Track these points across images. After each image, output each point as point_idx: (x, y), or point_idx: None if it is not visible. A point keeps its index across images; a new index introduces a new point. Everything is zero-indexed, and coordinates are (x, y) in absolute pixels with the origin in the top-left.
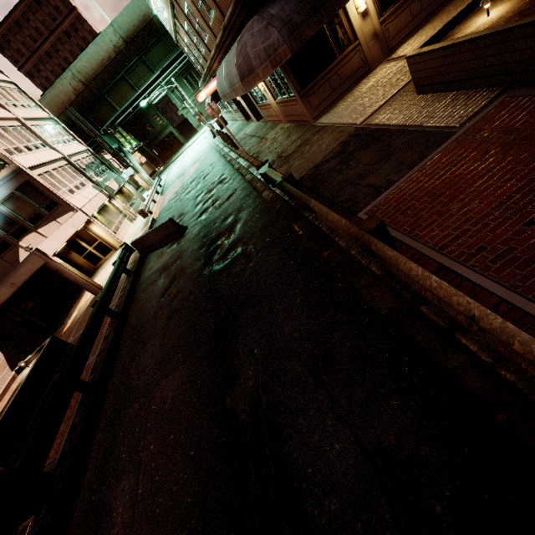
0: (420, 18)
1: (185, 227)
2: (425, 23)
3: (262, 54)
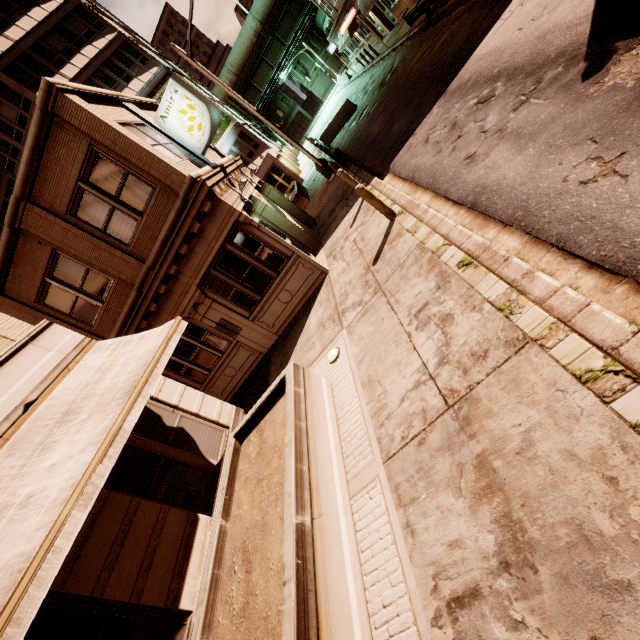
0: None
1: (356, 106)
2: None
3: None
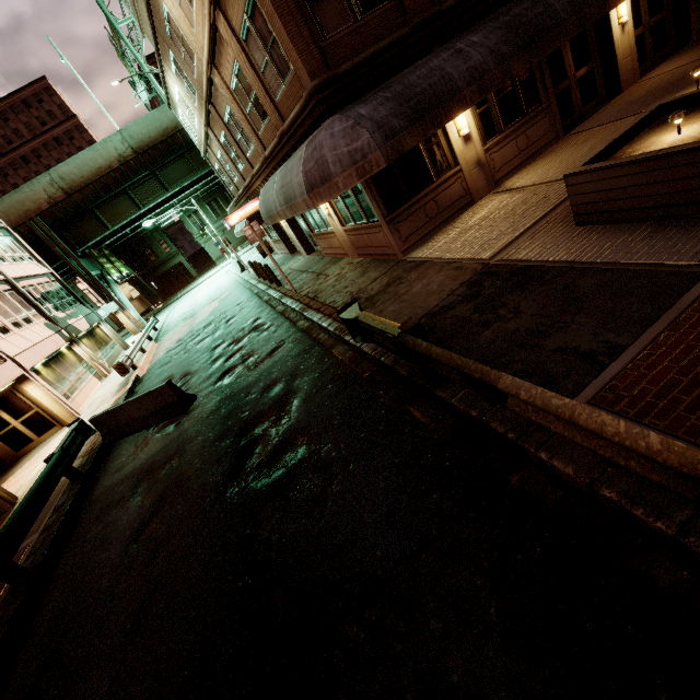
0: (527, 154)
1: (192, 397)
2: (532, 160)
3: (344, 159)
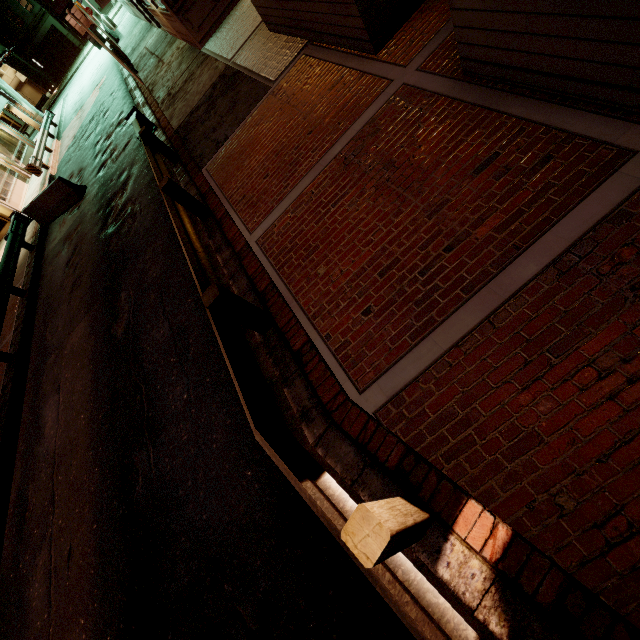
0: None
1: (83, 187)
2: None
3: None
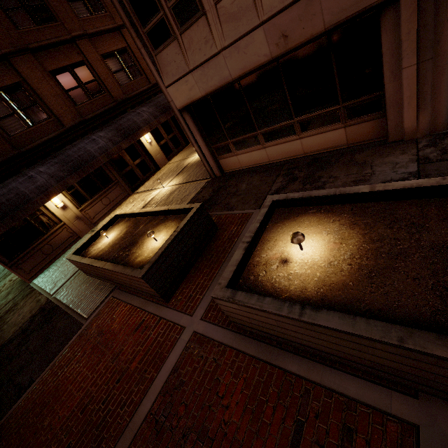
0: (112, 205)
1: None
2: (116, 207)
3: None
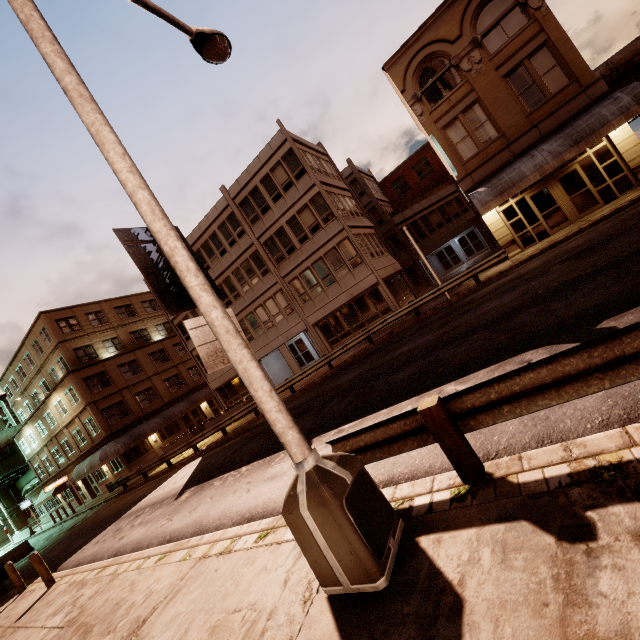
0: None
1: (34, 548)
2: None
3: (113, 451)
